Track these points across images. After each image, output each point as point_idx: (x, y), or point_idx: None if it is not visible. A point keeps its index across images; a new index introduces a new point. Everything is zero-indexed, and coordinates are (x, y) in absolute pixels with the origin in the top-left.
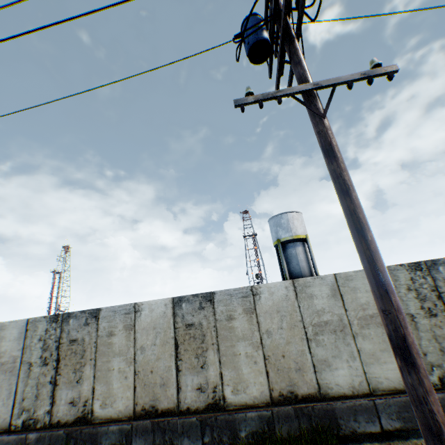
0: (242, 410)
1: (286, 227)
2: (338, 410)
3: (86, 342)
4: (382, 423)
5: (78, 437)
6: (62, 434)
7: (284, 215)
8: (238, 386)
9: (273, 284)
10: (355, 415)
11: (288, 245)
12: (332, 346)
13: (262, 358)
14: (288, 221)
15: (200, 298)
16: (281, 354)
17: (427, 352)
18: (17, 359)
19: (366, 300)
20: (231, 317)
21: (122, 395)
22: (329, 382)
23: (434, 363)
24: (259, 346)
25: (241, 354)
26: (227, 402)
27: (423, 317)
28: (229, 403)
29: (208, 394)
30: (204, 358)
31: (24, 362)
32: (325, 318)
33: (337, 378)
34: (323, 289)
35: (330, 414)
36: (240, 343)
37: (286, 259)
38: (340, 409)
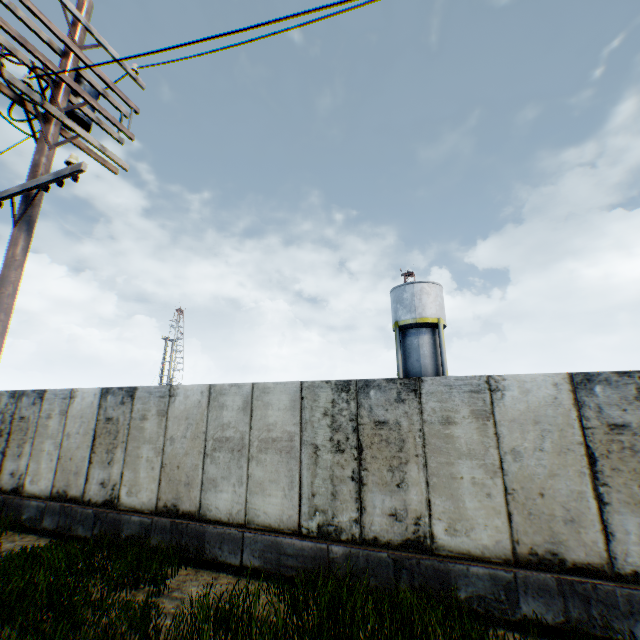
0: (129, 513)
1: (408, 305)
2: (208, 534)
3: (32, 421)
4: (244, 557)
5: (11, 504)
6: (2, 499)
7: (408, 286)
8: (133, 489)
9: (191, 387)
10: (222, 543)
11: (409, 332)
12: (225, 466)
13: (160, 465)
14: (413, 296)
15: (124, 392)
16: (177, 464)
17: (318, 493)
18: None
19: (275, 420)
20: (145, 417)
21: (47, 476)
22: (211, 503)
23: (320, 508)
24: (161, 453)
25: (144, 457)
26: (121, 502)
27: (328, 451)
28: (122, 504)
29: (108, 491)
30: (113, 455)
31: None
32: (229, 433)
33: (219, 501)
34: (236, 400)
35: (200, 536)
36: (145, 446)
37: (404, 351)
38: (210, 533)
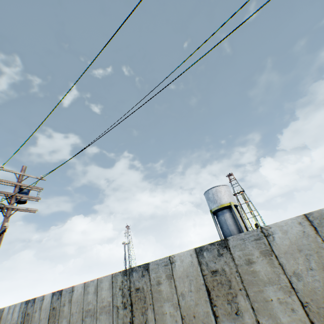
0: None
1: (212, 200)
2: None
3: (31, 314)
4: None
5: None
6: None
7: (209, 190)
8: None
9: (79, 284)
10: None
11: (218, 214)
12: None
13: None
14: (213, 195)
15: (59, 292)
16: None
17: None
18: (16, 321)
19: (104, 295)
20: (65, 304)
21: None
22: None
23: None
24: (69, 322)
25: None
26: None
27: (121, 308)
28: None
29: None
30: None
31: (18, 323)
32: (90, 306)
33: None
34: (92, 288)
35: None
36: (64, 319)
37: (219, 225)
38: None
